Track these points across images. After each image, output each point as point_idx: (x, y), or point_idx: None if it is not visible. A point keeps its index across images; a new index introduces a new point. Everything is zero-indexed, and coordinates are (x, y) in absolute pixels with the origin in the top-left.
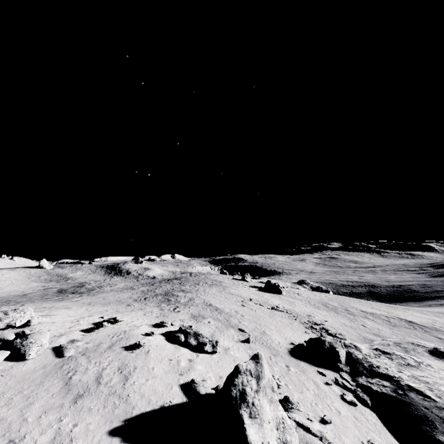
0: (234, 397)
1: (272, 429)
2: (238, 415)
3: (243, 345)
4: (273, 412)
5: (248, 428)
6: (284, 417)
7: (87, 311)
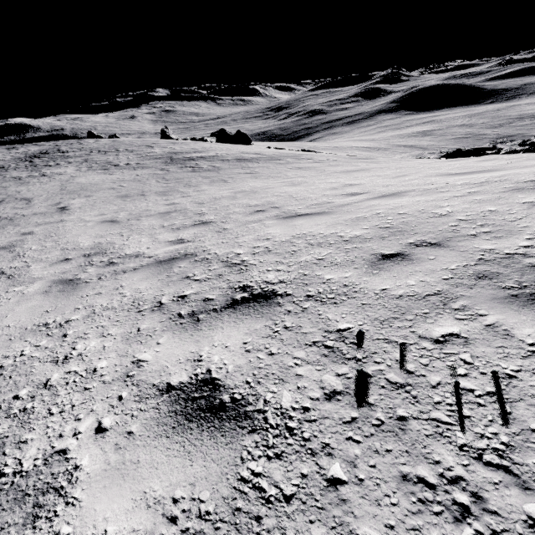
0: None
1: None
2: None
3: None
4: None
5: None
6: None
7: (334, 179)
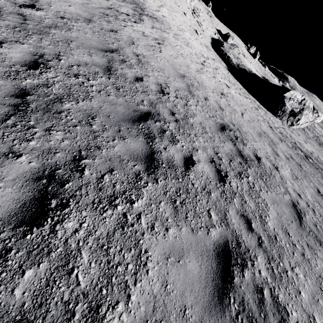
0: None
1: None
2: None
3: (205, 12)
4: None
5: None
6: (195, 1)
7: None
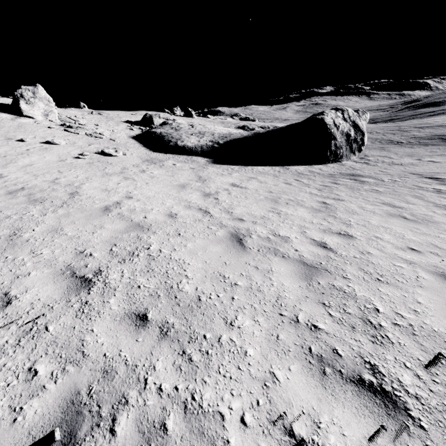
0: (17, 96)
1: (40, 110)
2: (18, 101)
3: (86, 114)
4: (47, 108)
5: (21, 104)
6: (54, 111)
7: None
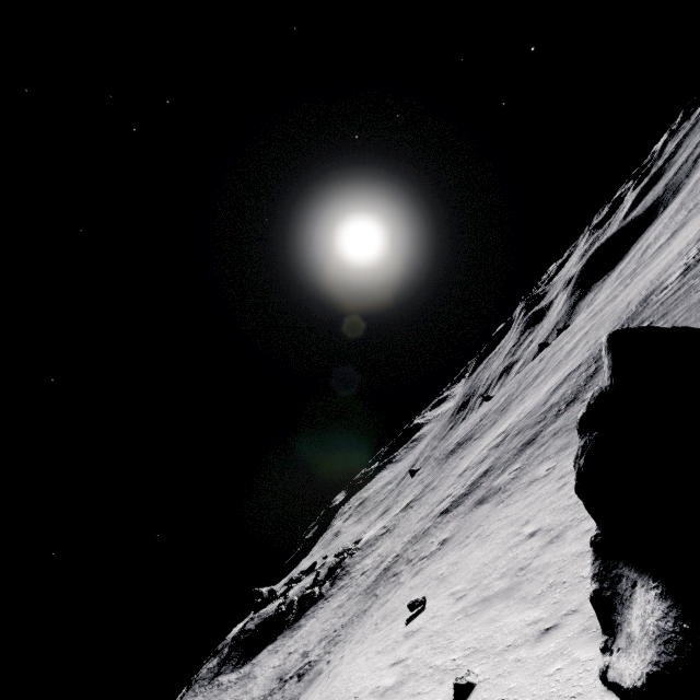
0: None
1: None
2: None
3: None
4: None
5: None
6: None
7: None
